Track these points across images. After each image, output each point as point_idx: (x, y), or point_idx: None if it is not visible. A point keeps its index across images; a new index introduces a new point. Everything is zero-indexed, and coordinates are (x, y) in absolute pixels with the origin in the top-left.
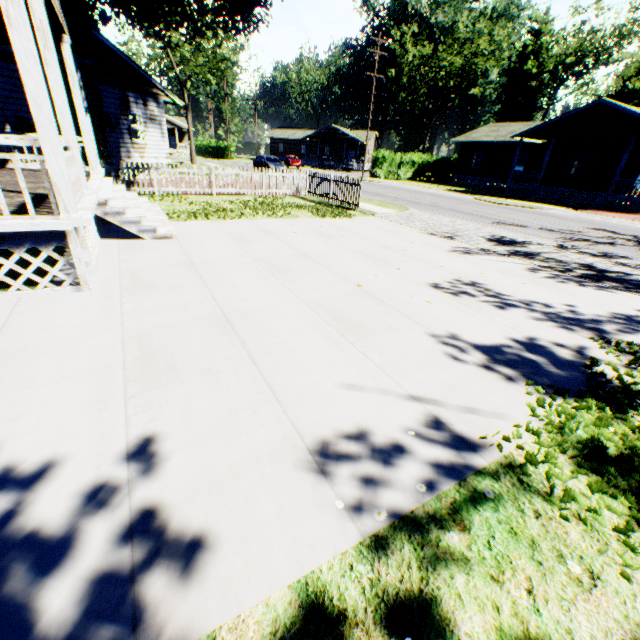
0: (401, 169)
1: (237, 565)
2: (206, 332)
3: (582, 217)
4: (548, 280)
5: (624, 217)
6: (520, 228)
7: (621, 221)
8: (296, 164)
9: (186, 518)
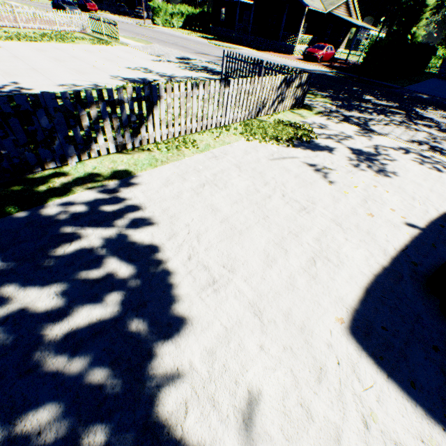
0: (174, 19)
1: (39, 91)
2: (27, 71)
3: (253, 54)
4: (180, 70)
5: (278, 56)
6: (205, 56)
7: (269, 57)
8: (93, 9)
9: (27, 88)
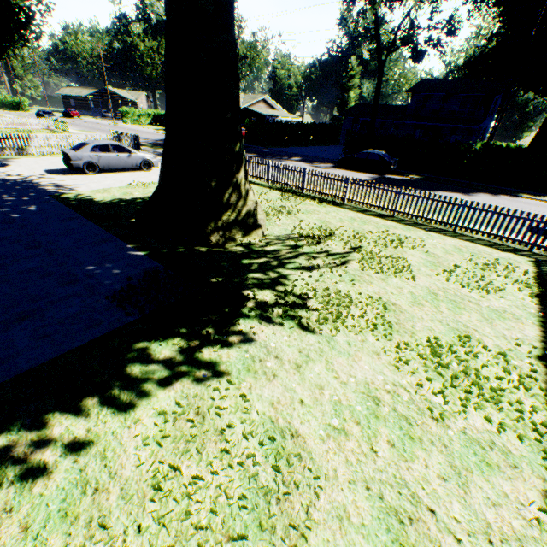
0: (142, 118)
1: None
2: None
3: None
4: None
5: None
6: None
7: None
8: (77, 115)
9: None
